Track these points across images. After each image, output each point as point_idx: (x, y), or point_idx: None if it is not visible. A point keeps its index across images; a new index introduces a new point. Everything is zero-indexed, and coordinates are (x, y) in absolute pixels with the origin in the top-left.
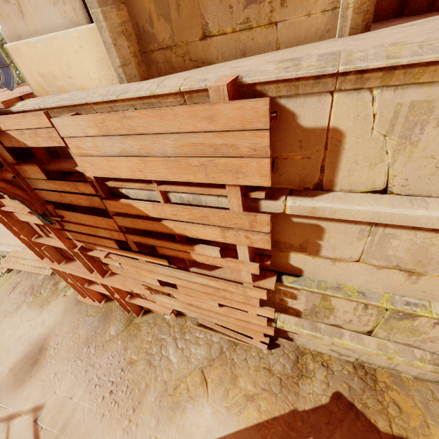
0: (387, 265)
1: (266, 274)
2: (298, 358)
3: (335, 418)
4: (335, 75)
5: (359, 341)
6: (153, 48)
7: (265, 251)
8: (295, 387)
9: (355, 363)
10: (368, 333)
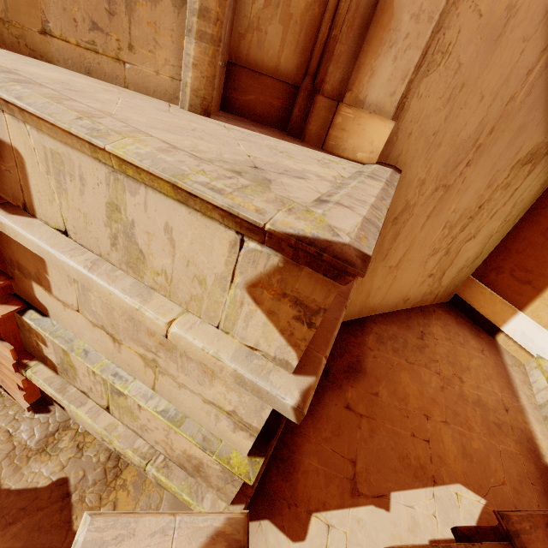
0: (98, 324)
1: (12, 301)
2: (57, 431)
3: (37, 505)
4: None
5: (93, 416)
6: None
7: (14, 272)
8: (23, 461)
9: (115, 453)
10: (108, 409)
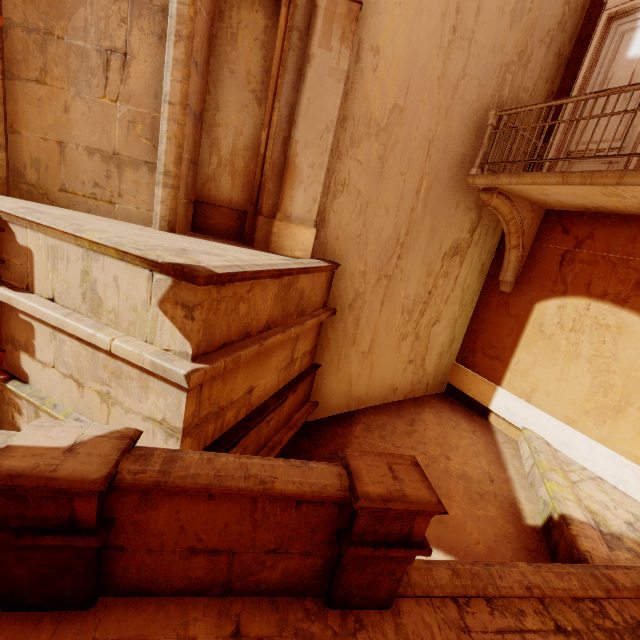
0: (68, 374)
1: None
2: None
3: None
4: (22, 218)
5: None
6: (22, 181)
7: (7, 348)
8: None
9: None
10: None
